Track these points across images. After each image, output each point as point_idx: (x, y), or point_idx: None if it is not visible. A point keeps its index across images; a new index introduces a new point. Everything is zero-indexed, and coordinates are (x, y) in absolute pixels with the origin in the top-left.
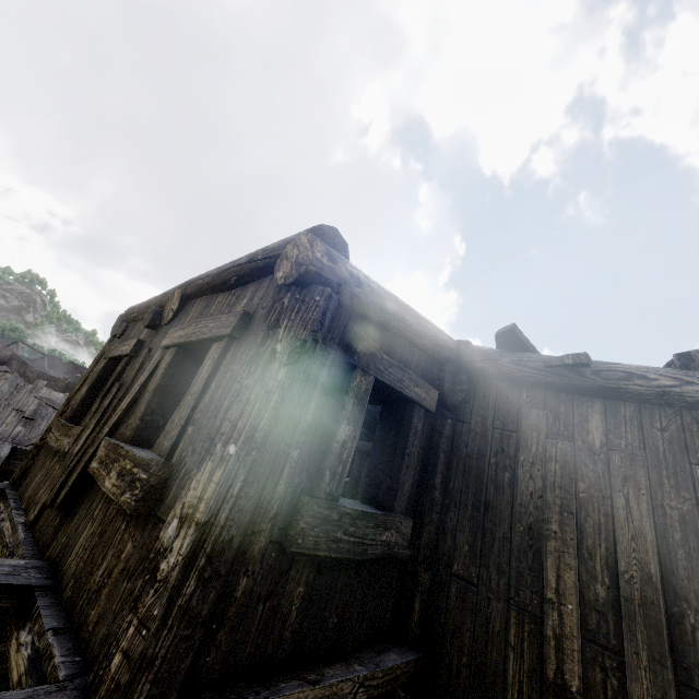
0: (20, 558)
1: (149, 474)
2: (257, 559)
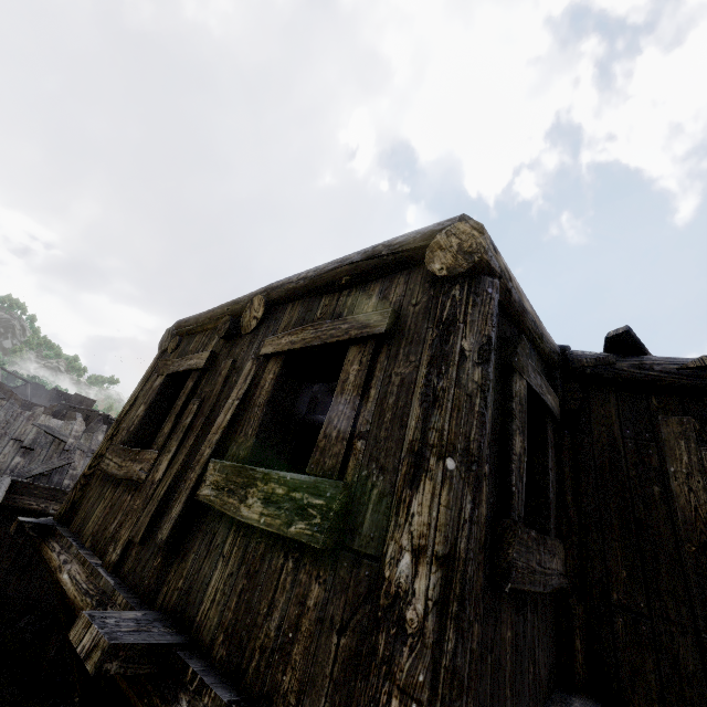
0: (124, 609)
1: (326, 498)
2: (480, 599)
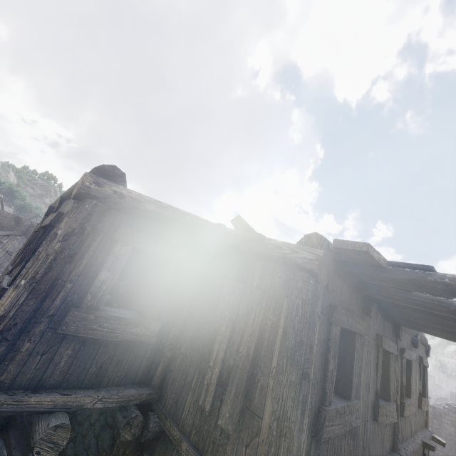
0: None
1: None
2: (37, 335)
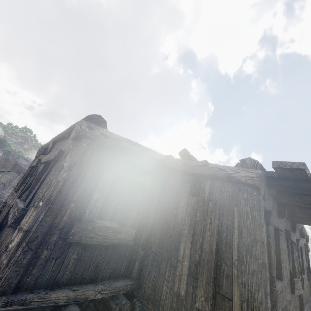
0: None
1: (17, 213)
2: (52, 244)
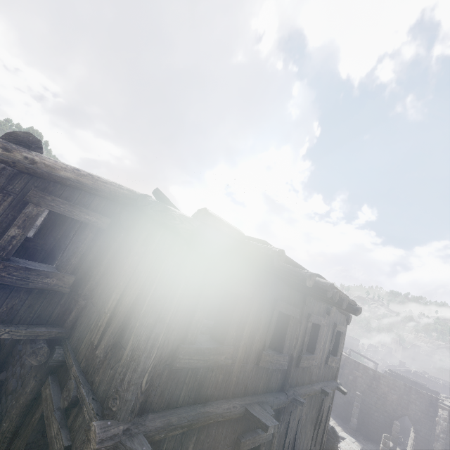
0: None
1: None
2: None
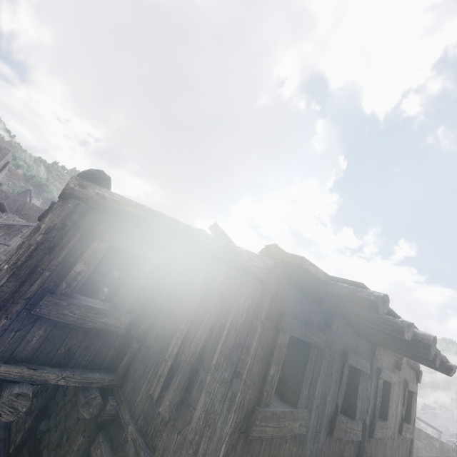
0: None
1: None
2: (14, 314)
